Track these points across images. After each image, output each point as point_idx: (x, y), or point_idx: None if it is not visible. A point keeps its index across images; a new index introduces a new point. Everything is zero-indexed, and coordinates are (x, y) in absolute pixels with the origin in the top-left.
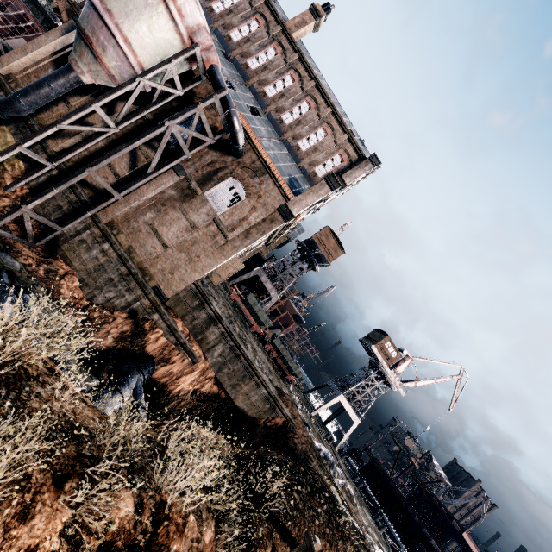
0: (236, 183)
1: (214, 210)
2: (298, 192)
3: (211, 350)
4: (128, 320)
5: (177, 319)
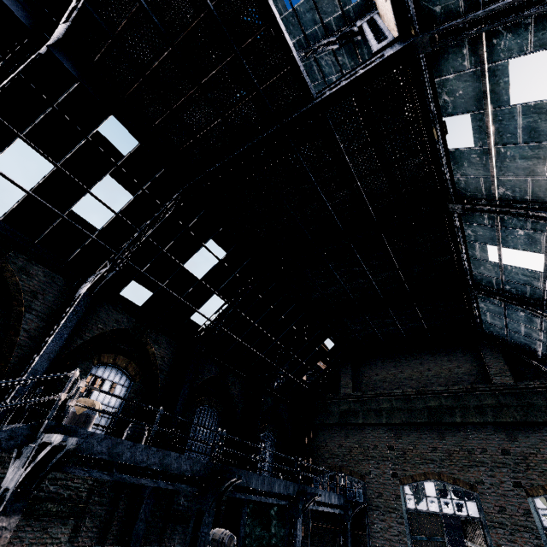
0: None
1: None
2: None
3: None
4: None
5: None
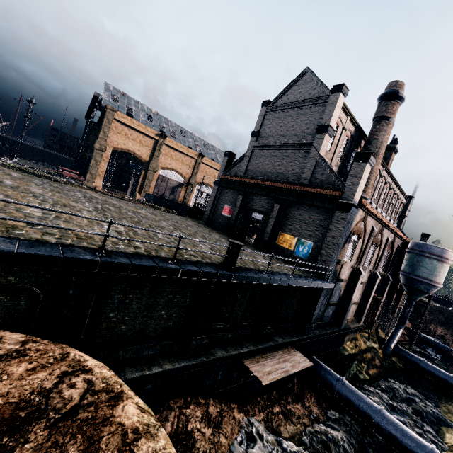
0: None
1: None
2: None
3: None
4: None
5: None
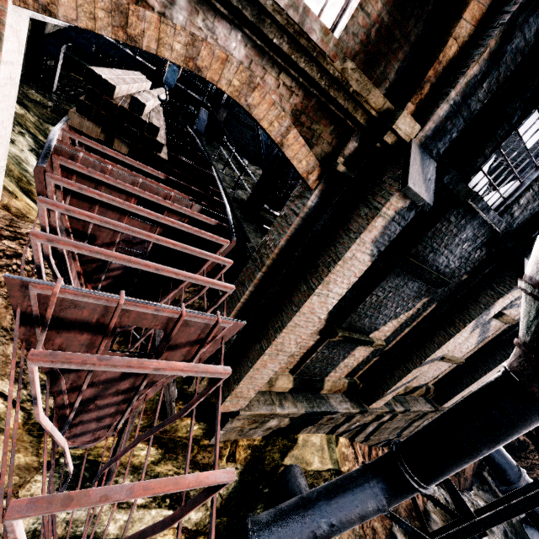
0: None
1: None
2: None
3: None
4: None
5: None
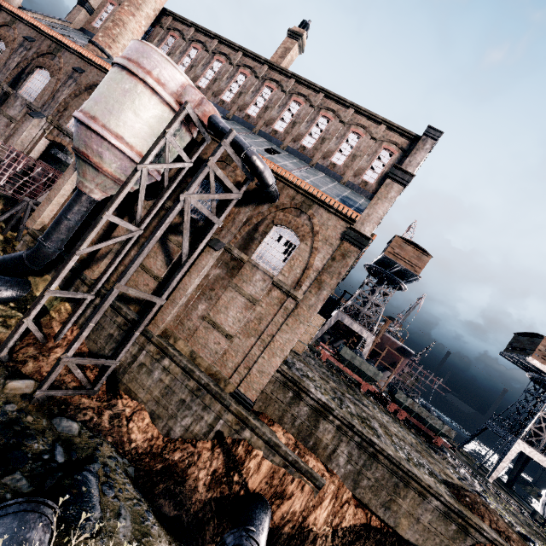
0: (282, 230)
1: (269, 272)
2: (358, 209)
3: (333, 457)
4: (215, 450)
5: (273, 426)
